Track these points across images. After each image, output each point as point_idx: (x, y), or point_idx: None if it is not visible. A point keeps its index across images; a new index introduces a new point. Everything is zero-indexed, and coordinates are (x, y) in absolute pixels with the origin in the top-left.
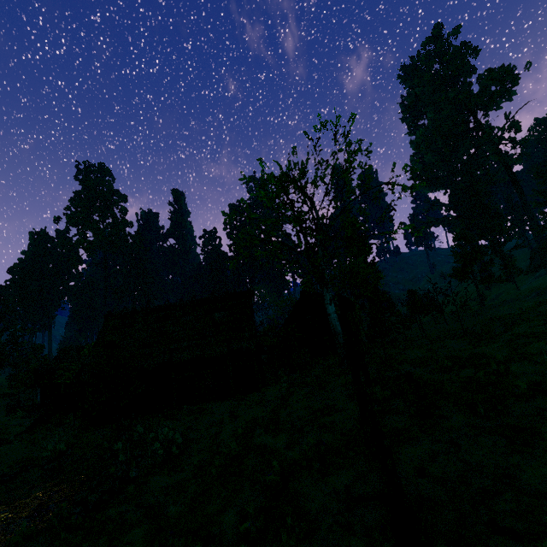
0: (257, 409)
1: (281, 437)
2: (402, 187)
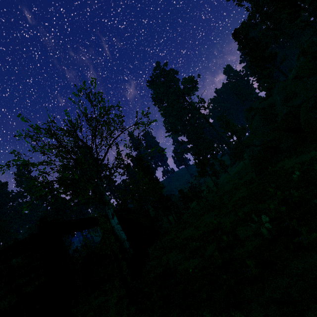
0: None
1: None
2: (142, 123)
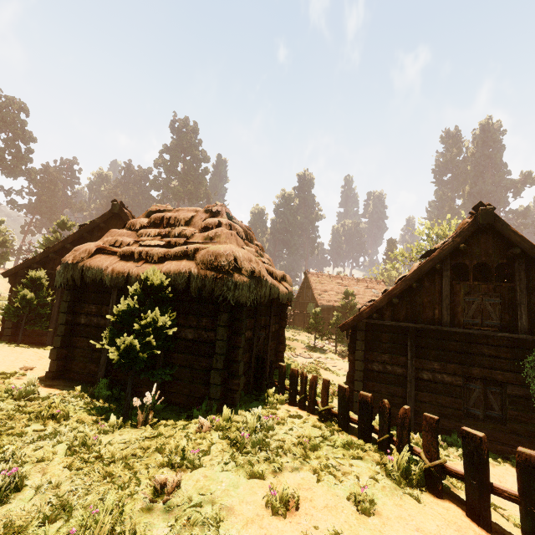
0: None
1: None
2: None
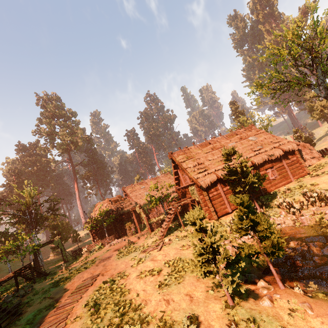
0: None
1: None
2: None
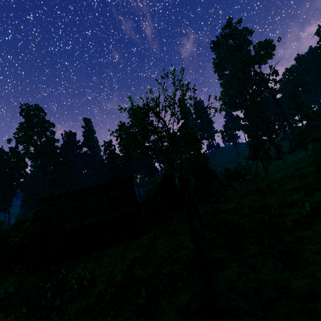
0: (137, 251)
1: (149, 269)
2: (215, 109)
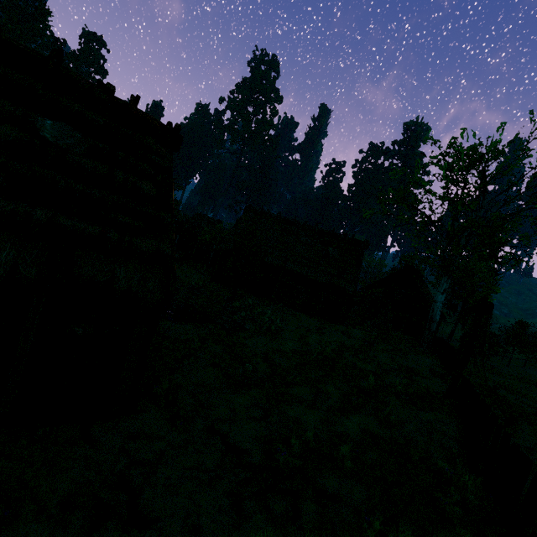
0: (343, 338)
1: (368, 366)
2: None
